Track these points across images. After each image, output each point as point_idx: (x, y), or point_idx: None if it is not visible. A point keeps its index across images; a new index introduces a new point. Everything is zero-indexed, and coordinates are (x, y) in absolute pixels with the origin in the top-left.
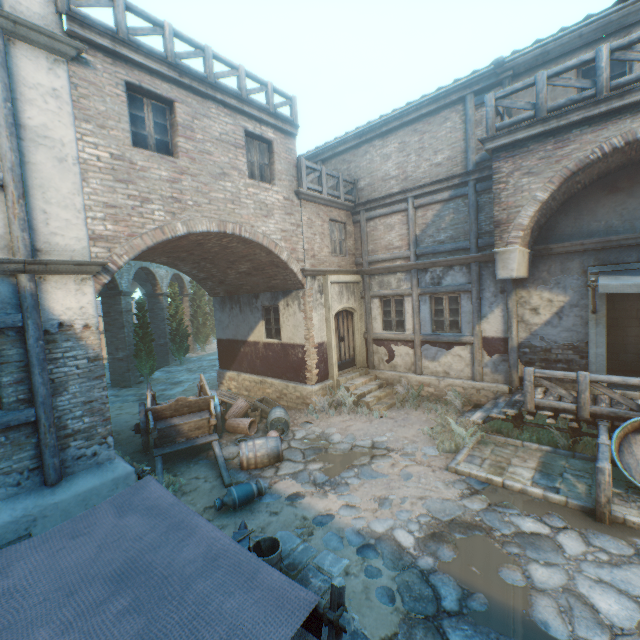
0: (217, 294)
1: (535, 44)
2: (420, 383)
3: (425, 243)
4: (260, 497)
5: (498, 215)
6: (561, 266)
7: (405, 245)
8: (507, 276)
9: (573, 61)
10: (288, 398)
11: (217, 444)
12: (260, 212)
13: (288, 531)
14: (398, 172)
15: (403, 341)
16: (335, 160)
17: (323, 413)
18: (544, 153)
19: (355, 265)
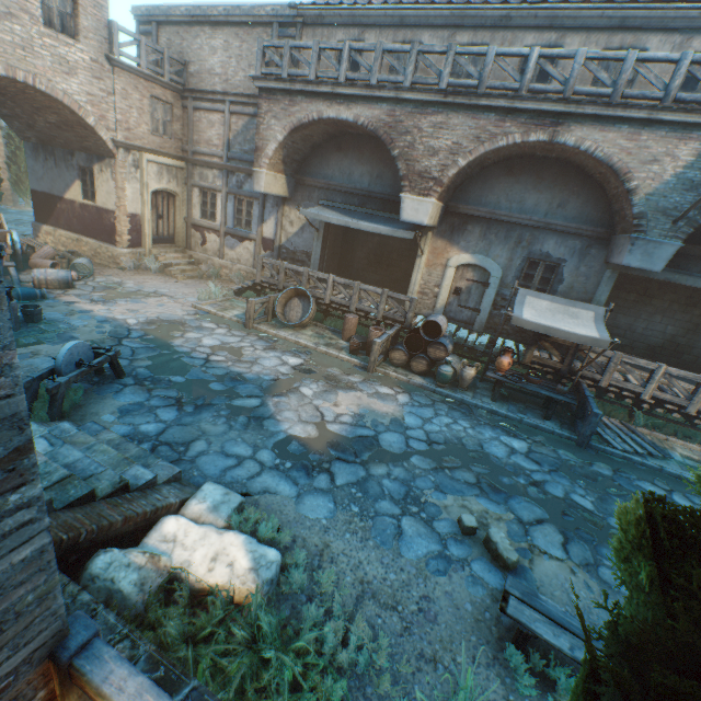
0: (29, 139)
1: (316, 5)
2: (221, 266)
3: (236, 149)
4: (44, 300)
5: (258, 143)
6: (309, 195)
7: (222, 146)
8: (259, 191)
9: (304, 43)
10: (102, 257)
11: (14, 269)
12: (60, 68)
13: (57, 312)
14: (222, 71)
15: (214, 230)
16: (170, 29)
17: (130, 272)
18: (285, 106)
19: (182, 151)
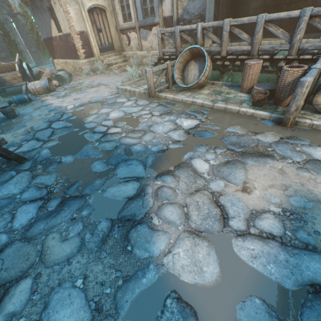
0: (27, 3)
1: None
2: (142, 57)
3: None
4: (32, 102)
5: None
6: None
7: None
8: None
9: None
10: (77, 70)
11: (24, 86)
12: None
13: (31, 109)
14: None
15: (132, 29)
16: None
17: (90, 75)
18: None
19: None
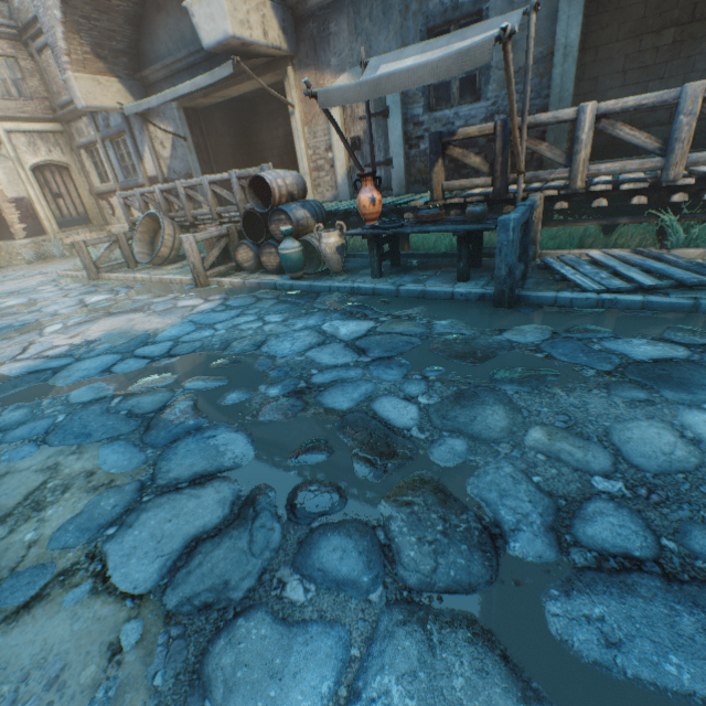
0: None
1: None
2: None
3: None
4: None
5: (49, 39)
6: None
7: None
8: (82, 106)
9: None
10: (15, 257)
11: None
12: None
13: None
14: None
15: (114, 193)
16: None
17: (36, 264)
18: None
19: (54, 112)
